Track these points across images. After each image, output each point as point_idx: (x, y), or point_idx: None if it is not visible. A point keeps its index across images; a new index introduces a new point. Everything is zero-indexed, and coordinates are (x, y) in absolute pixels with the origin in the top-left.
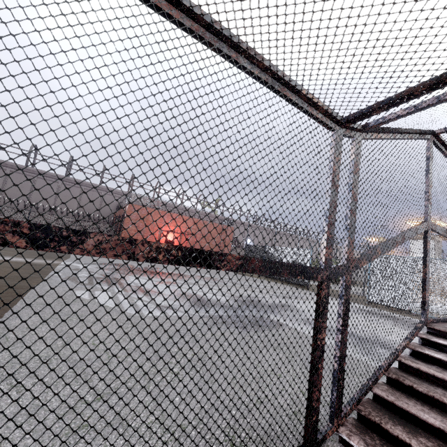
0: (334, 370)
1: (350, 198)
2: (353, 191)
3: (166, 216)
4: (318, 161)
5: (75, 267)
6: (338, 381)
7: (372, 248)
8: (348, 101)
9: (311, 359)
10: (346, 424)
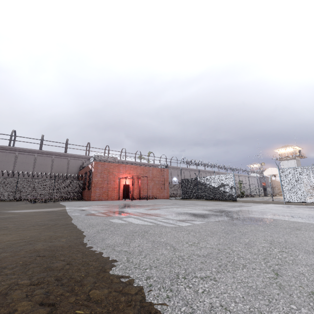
0: None
1: None
2: None
3: (122, 167)
4: None
5: (79, 209)
6: None
7: None
8: None
9: None
10: None
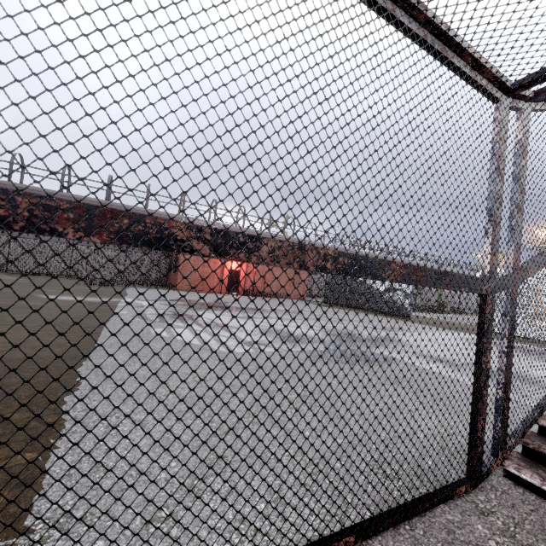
0: (497, 398)
1: (517, 190)
2: (520, 182)
3: None
4: (482, 144)
5: (137, 304)
6: (503, 411)
7: (539, 254)
8: (531, 57)
9: (474, 385)
10: (511, 458)
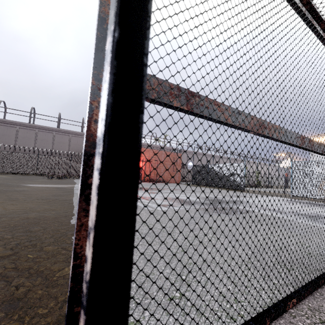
0: None
1: None
2: None
3: None
4: None
5: None
6: None
7: None
8: None
9: None
10: None
